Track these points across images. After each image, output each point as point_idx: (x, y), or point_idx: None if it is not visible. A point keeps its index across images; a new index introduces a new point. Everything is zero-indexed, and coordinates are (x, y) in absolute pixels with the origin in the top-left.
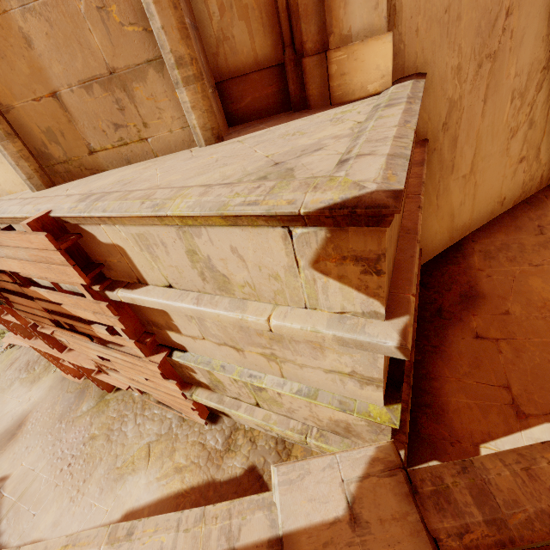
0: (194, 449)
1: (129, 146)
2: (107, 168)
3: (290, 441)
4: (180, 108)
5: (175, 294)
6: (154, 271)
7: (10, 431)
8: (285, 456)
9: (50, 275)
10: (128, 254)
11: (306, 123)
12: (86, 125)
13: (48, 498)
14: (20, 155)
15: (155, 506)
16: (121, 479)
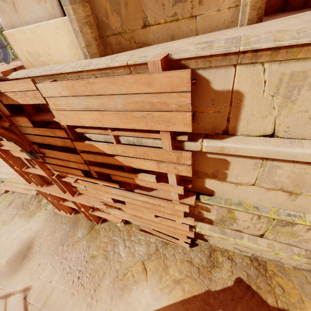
0: (184, 265)
1: (178, 22)
2: (152, 43)
3: (262, 259)
4: None
5: (282, 142)
6: (263, 120)
7: (22, 252)
8: (263, 271)
9: (136, 125)
10: (242, 102)
11: None
12: None
13: (68, 305)
14: (85, 21)
15: None
16: (126, 288)
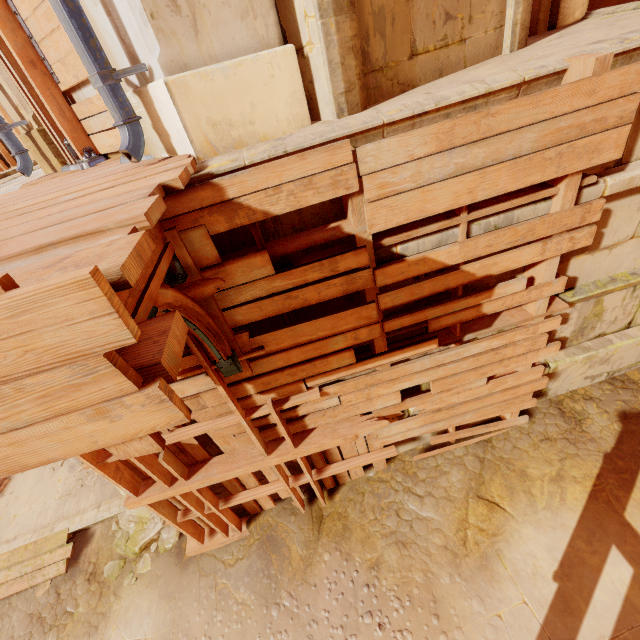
0: (544, 449)
1: (447, 49)
2: (418, 83)
3: (619, 373)
4: (500, 2)
5: None
6: None
7: None
8: (633, 385)
9: (539, 176)
10: None
11: (594, 23)
12: (420, 9)
13: None
14: (351, 46)
15: (584, 530)
16: (489, 559)
